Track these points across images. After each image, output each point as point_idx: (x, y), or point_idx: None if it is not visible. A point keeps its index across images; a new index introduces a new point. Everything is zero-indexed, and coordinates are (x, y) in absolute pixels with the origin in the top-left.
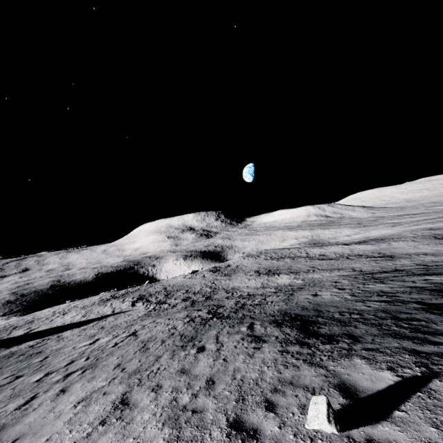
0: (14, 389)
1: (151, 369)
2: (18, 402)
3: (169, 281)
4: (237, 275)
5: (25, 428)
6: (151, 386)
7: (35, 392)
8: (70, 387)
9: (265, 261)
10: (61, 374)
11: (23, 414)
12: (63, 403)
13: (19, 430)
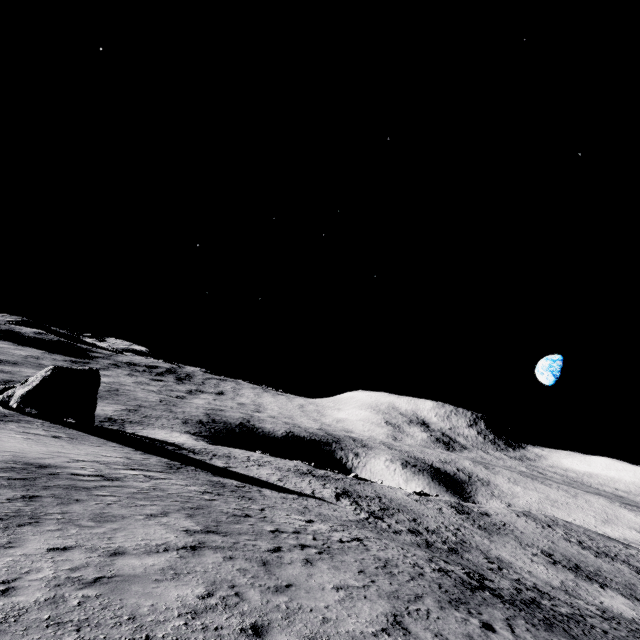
0: (252, 526)
1: (417, 606)
2: (266, 544)
3: (384, 489)
4: (503, 539)
5: (292, 578)
6: (430, 629)
7: (277, 543)
8: (314, 561)
9: (565, 542)
10: (295, 540)
11: (280, 561)
12: (318, 576)
13: (287, 576)
